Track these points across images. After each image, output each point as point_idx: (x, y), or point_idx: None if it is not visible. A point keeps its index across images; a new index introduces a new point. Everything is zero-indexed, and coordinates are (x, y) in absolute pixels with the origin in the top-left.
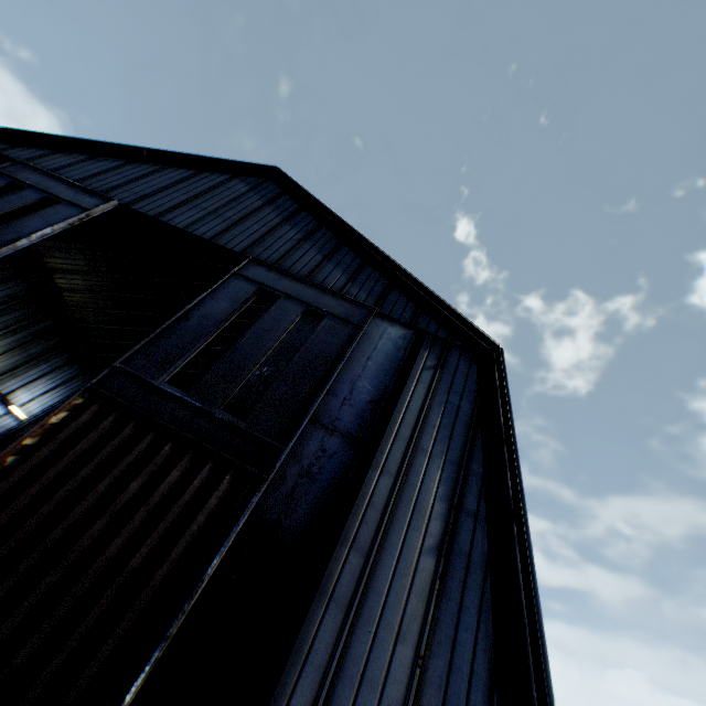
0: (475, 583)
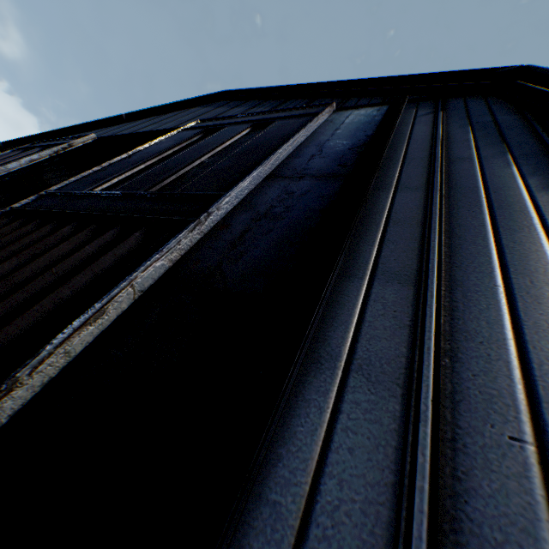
0: None
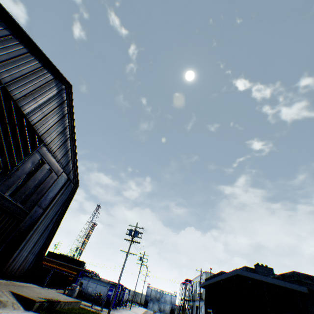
0: (47, 233)
